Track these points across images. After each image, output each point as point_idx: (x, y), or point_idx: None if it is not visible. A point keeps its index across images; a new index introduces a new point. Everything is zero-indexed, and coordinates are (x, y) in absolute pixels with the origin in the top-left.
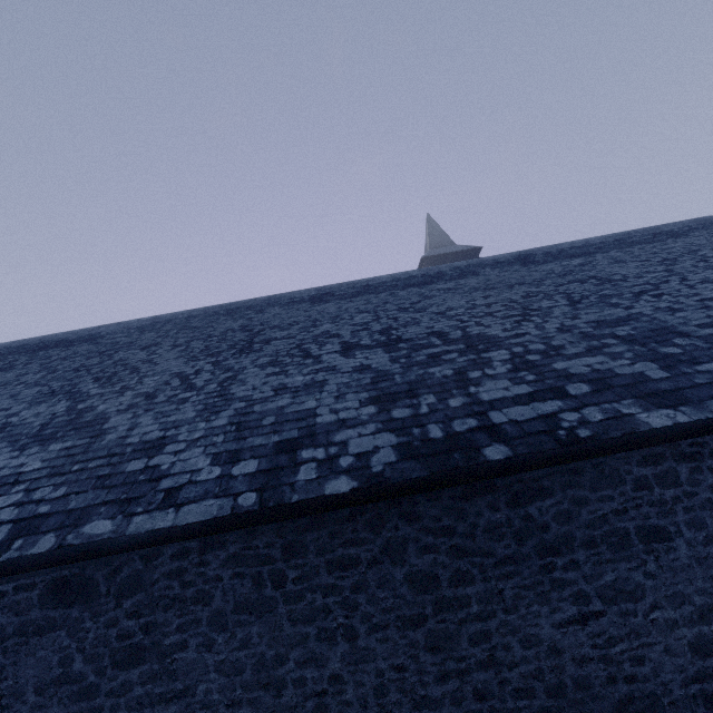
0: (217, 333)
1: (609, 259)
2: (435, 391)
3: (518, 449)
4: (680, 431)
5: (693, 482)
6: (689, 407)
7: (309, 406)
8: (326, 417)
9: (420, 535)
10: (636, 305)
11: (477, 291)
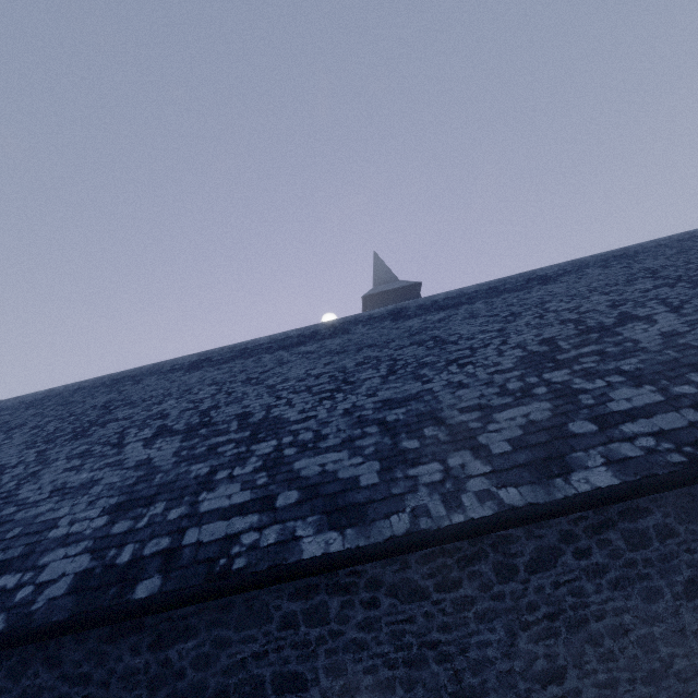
0: (80, 411)
1: (468, 312)
2: (171, 497)
3: (168, 584)
4: (323, 564)
5: (342, 619)
6: (356, 529)
7: (60, 513)
8: (60, 530)
9: (57, 683)
10: (436, 378)
11: (327, 355)
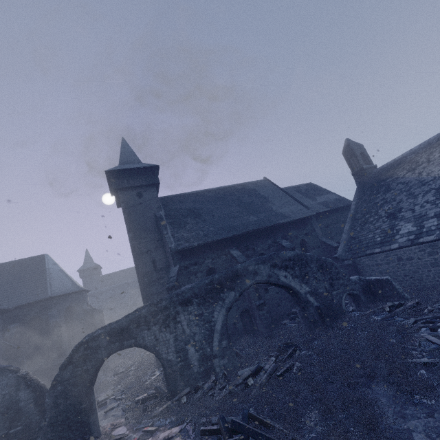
0: None
1: None
2: None
3: None
4: None
5: None
6: None
7: None
8: None
9: None
10: None
11: None
